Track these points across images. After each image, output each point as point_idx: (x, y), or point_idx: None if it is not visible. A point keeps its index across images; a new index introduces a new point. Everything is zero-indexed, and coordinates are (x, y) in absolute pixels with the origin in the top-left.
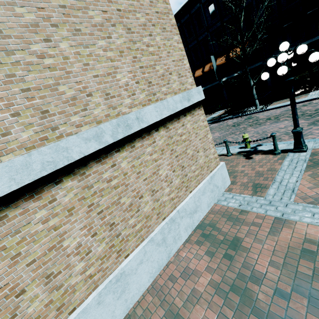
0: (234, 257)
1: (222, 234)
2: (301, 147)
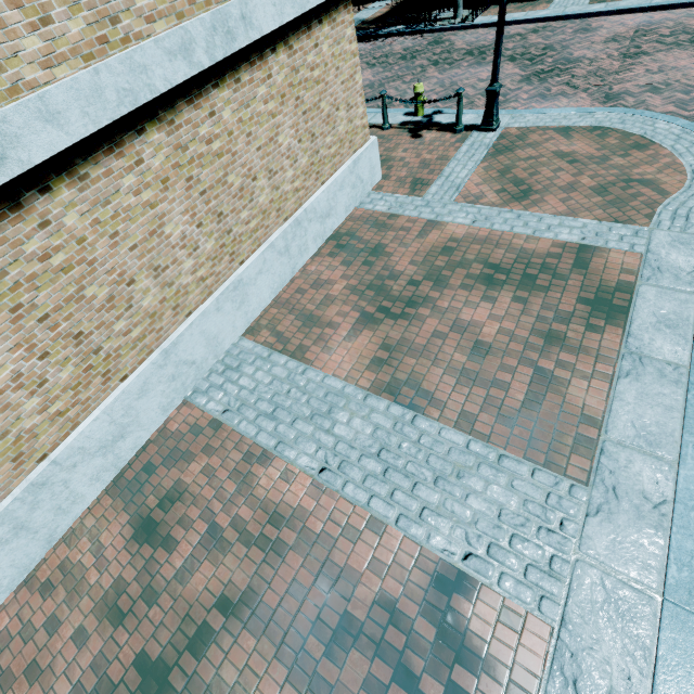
0: (374, 264)
1: (363, 243)
2: (491, 122)
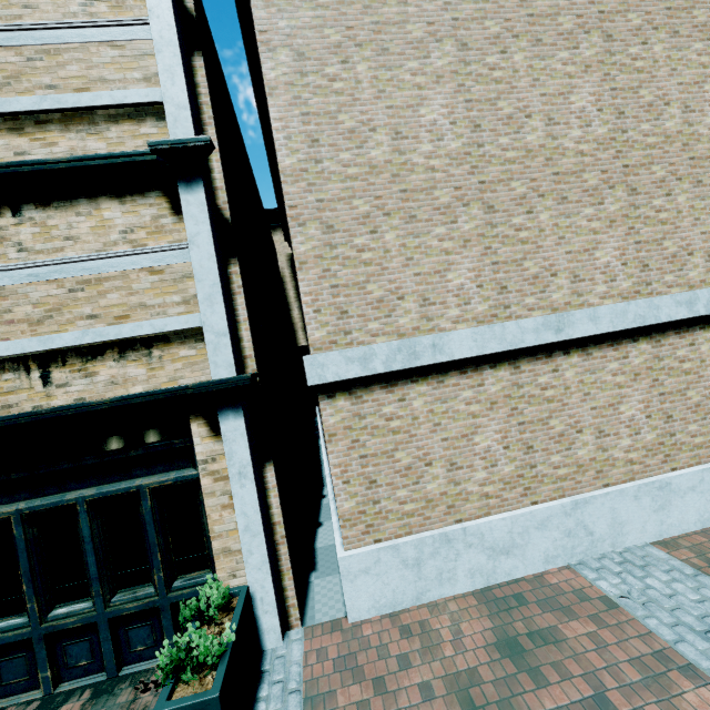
0: None
1: None
2: None
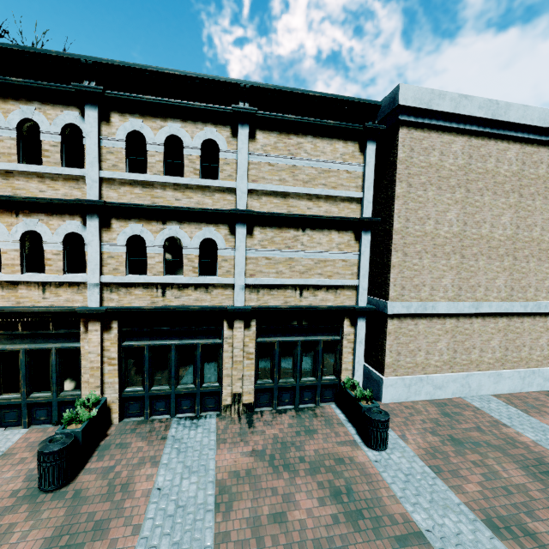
0: None
1: None
2: None
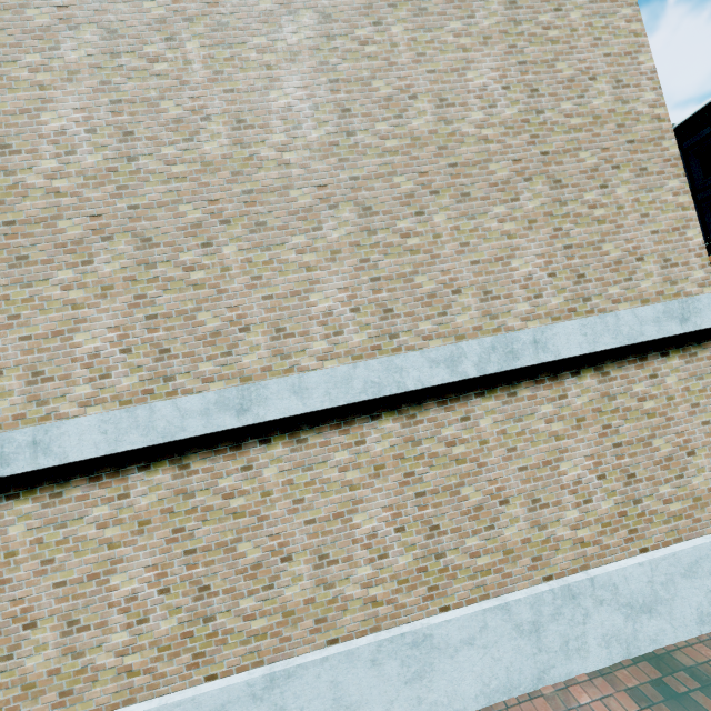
0: None
1: None
2: None
